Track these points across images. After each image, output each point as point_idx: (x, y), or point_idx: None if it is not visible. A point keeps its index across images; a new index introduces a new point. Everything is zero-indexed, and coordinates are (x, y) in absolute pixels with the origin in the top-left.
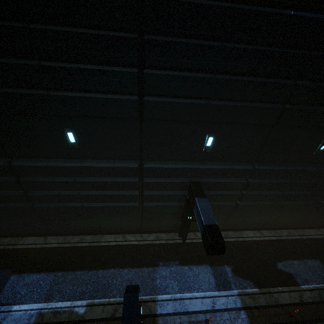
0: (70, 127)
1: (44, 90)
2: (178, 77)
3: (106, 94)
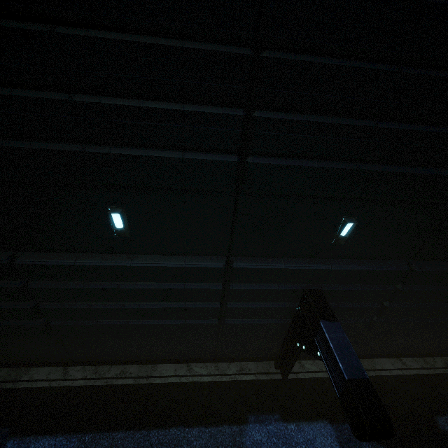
0: (116, 204)
1: (76, 143)
2: (312, 125)
3: (184, 152)
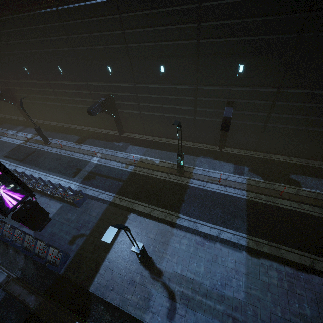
0: (162, 63)
1: (154, 43)
2: (219, 25)
3: (181, 41)
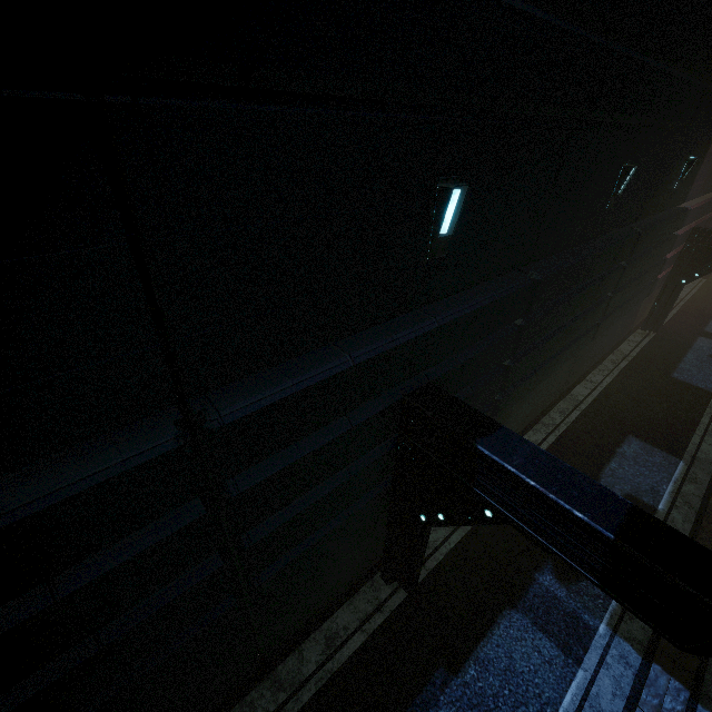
0: None
1: None
2: None
3: None
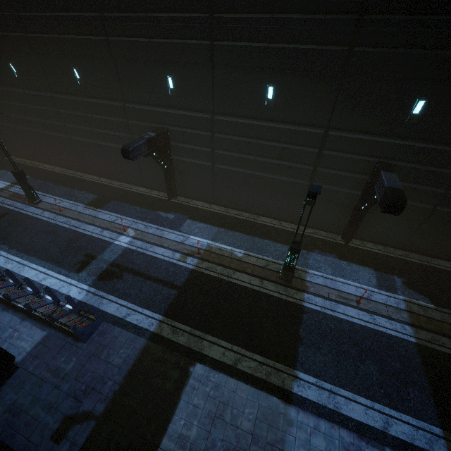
0: (272, 82)
1: (265, 43)
2: (401, 22)
3: (318, 46)
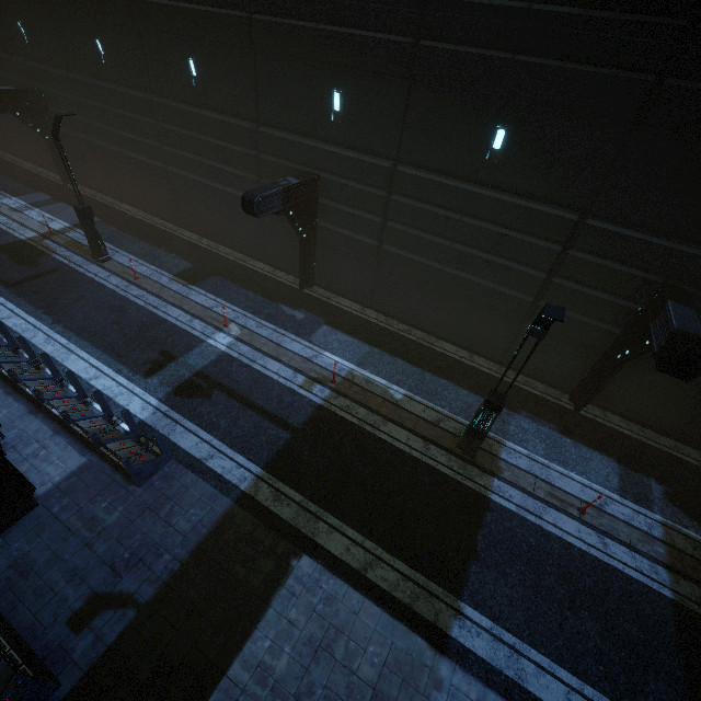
0: (506, 122)
1: (508, 53)
2: None
3: (601, 68)
